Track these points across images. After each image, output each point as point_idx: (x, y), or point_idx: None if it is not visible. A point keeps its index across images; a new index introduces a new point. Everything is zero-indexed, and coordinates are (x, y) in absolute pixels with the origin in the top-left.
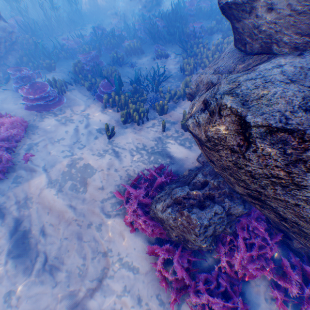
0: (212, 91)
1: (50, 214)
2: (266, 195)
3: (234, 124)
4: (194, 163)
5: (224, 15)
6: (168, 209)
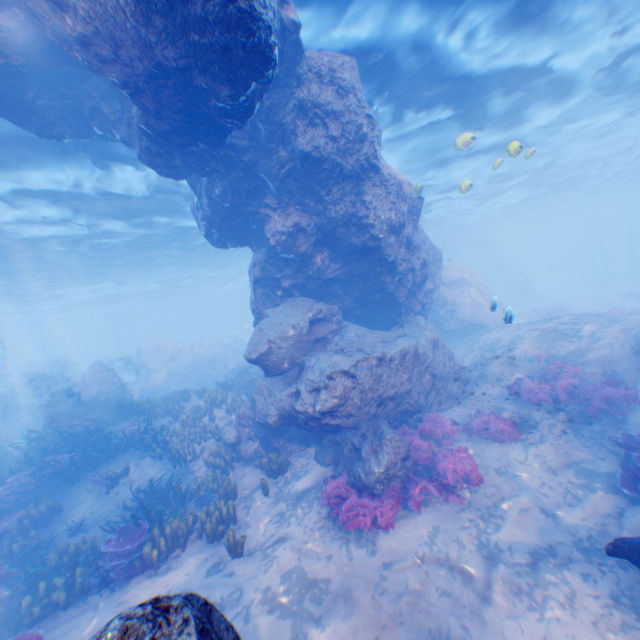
0: (307, 385)
1: (357, 638)
2: (380, 392)
3: (343, 376)
4: (328, 467)
5: (256, 362)
6: (378, 455)
